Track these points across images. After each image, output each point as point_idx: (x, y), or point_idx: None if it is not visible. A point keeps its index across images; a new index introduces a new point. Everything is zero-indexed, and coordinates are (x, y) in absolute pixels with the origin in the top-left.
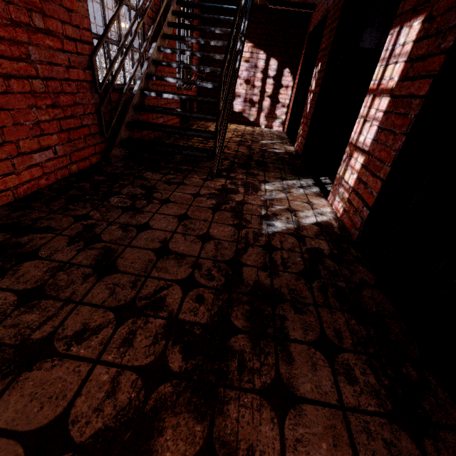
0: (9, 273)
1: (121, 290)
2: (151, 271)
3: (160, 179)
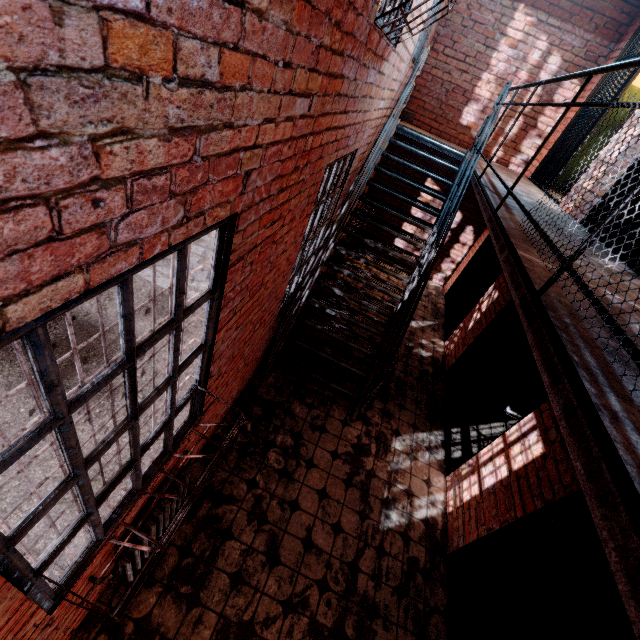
0: (220, 553)
1: (284, 584)
2: (301, 567)
3: (306, 417)
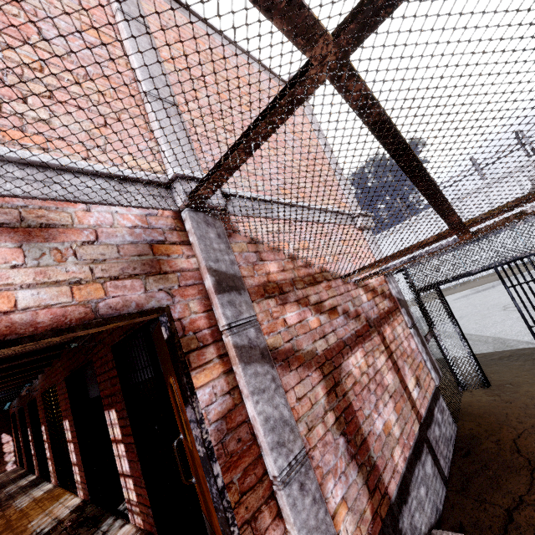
0: None
1: None
2: None
3: None
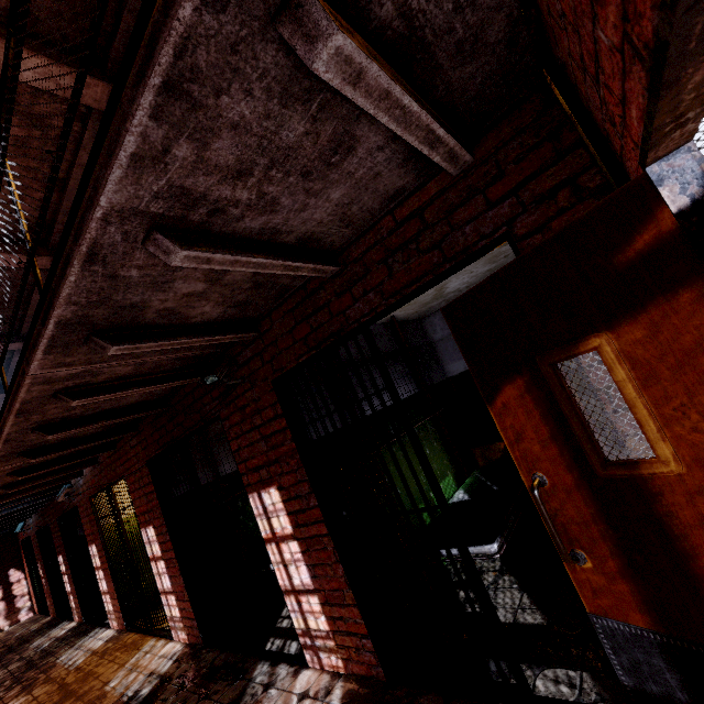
0: None
1: None
2: None
3: None
